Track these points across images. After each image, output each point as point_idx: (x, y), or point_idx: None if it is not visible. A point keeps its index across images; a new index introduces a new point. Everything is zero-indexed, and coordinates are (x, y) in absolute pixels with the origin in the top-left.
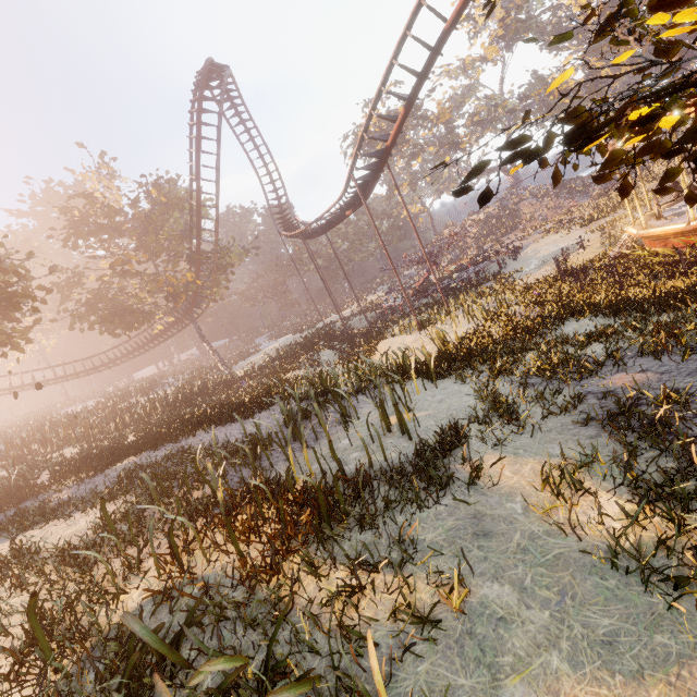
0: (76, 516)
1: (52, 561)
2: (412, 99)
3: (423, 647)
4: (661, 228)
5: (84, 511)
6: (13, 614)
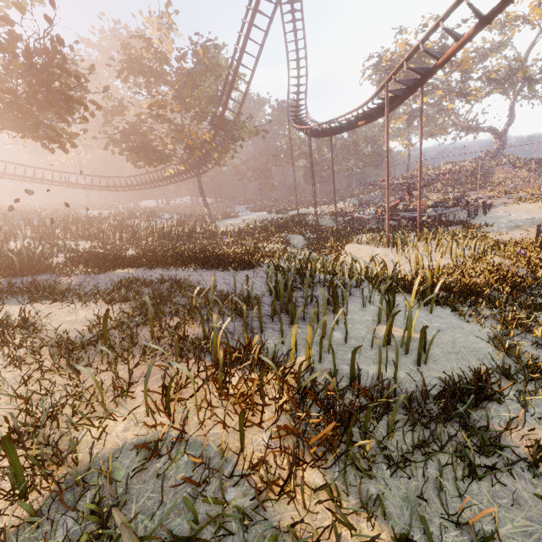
0: (78, 305)
1: (49, 348)
2: (488, 19)
3: None
4: None
5: (85, 303)
6: (4, 388)
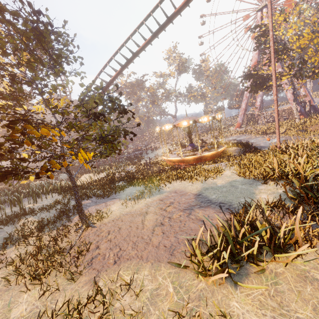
0: None
1: None
2: None
3: None
4: (164, 157)
5: None
6: None
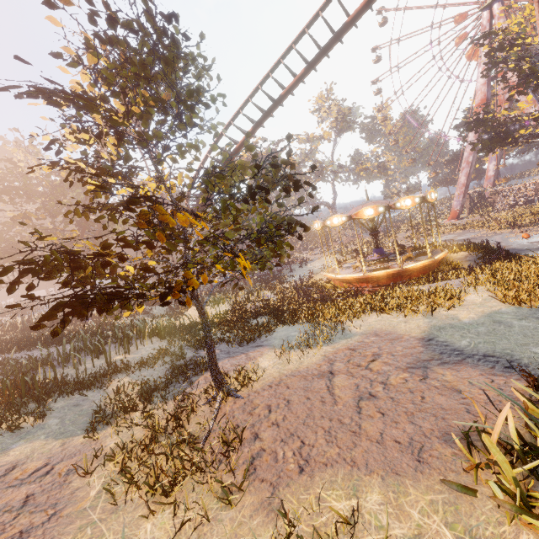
0: None
1: None
2: None
3: (9, 435)
4: (330, 274)
5: None
6: None
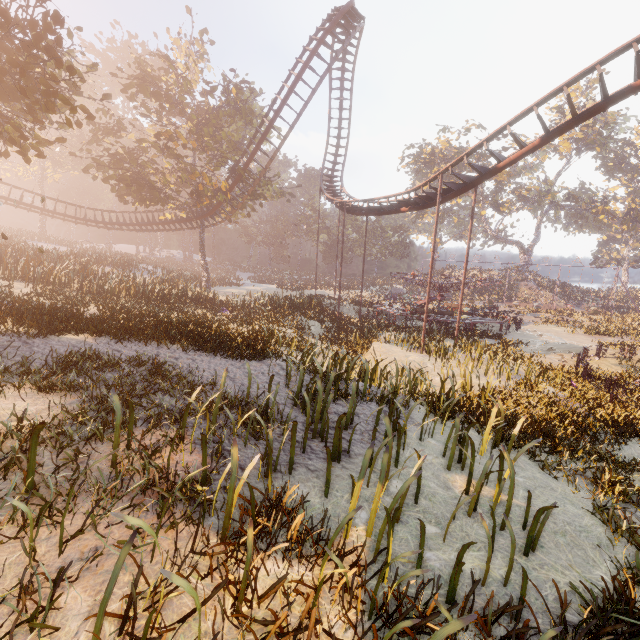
0: None
1: None
2: (554, 135)
3: None
4: None
5: (1, 387)
6: None
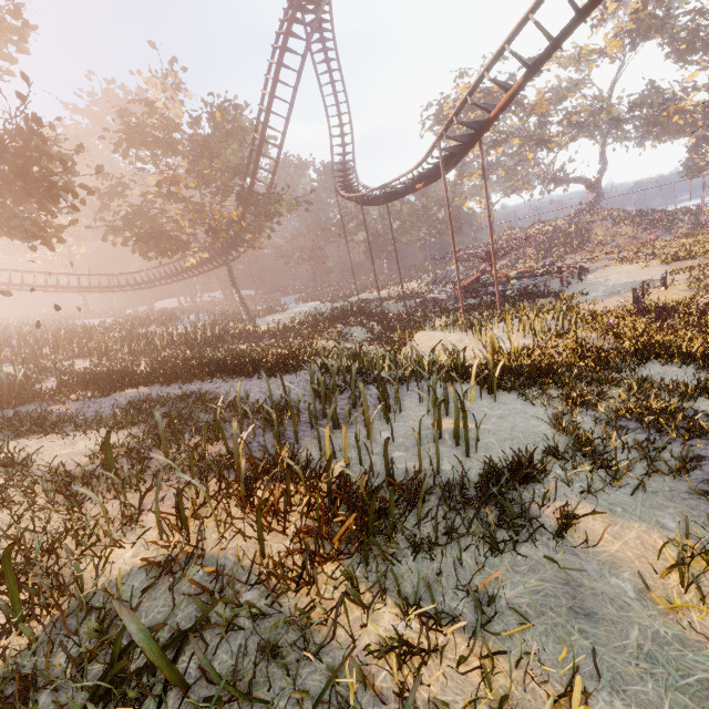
0: (76, 436)
1: (42, 483)
2: (535, 68)
3: None
4: None
5: (85, 432)
6: None
